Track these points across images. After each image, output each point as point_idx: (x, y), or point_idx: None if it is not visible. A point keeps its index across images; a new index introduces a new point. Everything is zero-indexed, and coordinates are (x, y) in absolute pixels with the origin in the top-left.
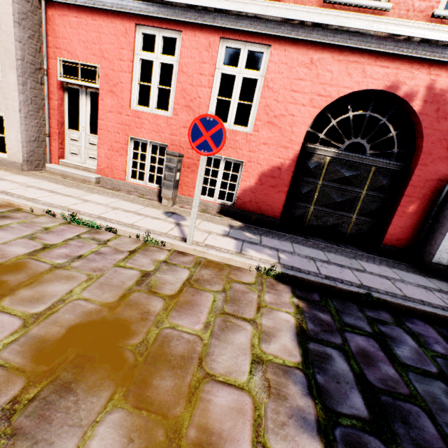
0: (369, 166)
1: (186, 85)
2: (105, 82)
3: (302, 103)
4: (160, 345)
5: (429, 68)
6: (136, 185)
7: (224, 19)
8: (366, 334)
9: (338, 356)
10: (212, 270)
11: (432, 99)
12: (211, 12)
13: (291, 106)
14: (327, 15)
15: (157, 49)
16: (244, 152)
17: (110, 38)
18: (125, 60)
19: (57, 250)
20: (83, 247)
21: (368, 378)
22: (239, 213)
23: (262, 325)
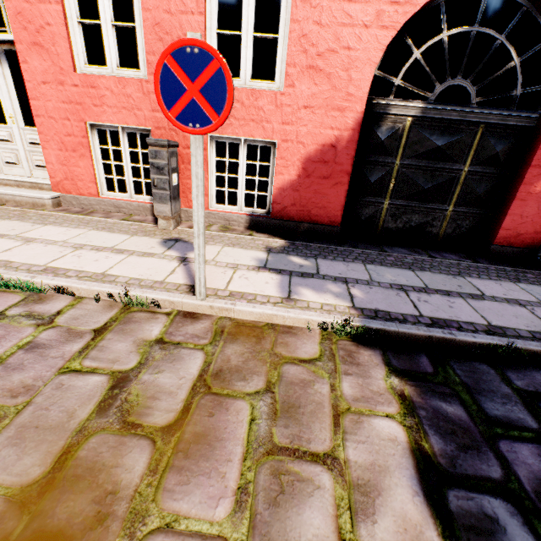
0: (475, 125)
1: (160, 13)
2: (20, 27)
3: (363, 24)
4: None
5: None
6: (116, 201)
7: None
8: (534, 438)
9: (510, 518)
10: (244, 343)
11: None
12: None
13: (345, 31)
14: None
15: None
16: (275, 127)
17: None
18: None
19: None
20: (4, 338)
21: None
22: (279, 225)
23: (351, 466)
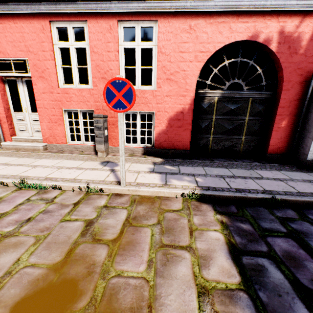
0: (247, 99)
1: (98, 61)
2: (35, 70)
3: (189, 60)
4: (108, 300)
5: (277, 17)
6: (75, 145)
7: (117, 6)
8: (283, 235)
9: (270, 265)
10: (146, 205)
11: (284, 40)
12: (106, 2)
13: (182, 64)
14: None
15: (71, 38)
16: (153, 105)
17: (32, 35)
18: (47, 51)
19: (7, 218)
20: (32, 209)
21: (302, 282)
22: (159, 152)
23: (198, 250)
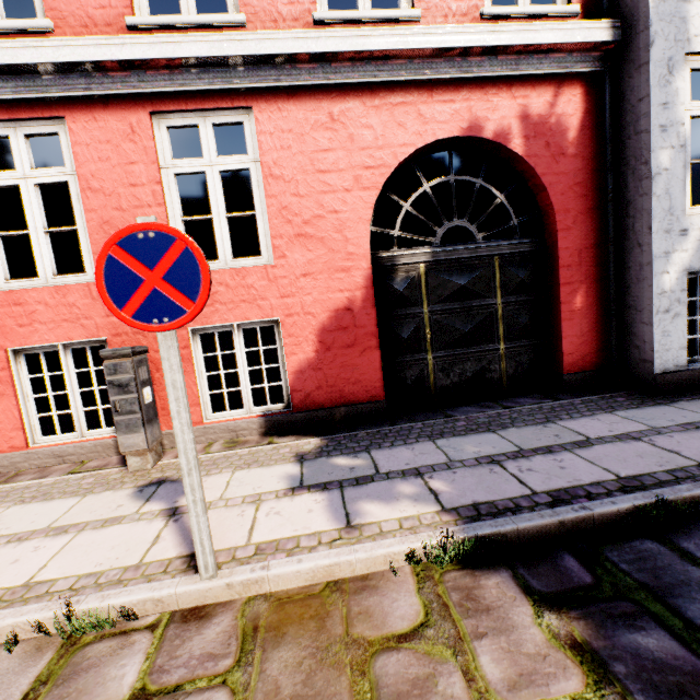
0: (490, 258)
1: (108, 211)
2: None
3: (343, 188)
4: None
5: (510, 89)
6: (57, 447)
7: (145, 80)
8: None
9: None
10: (298, 639)
11: (534, 132)
12: (113, 71)
13: (327, 198)
14: (329, 37)
15: (21, 160)
16: (273, 302)
17: None
18: None
19: None
20: None
21: None
22: (307, 419)
23: None
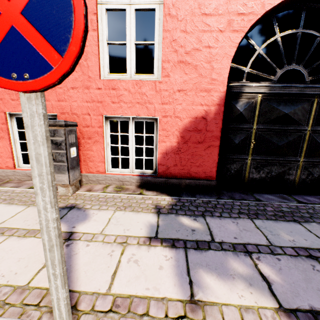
0: (311, 96)
1: None
2: None
3: (218, 29)
4: None
5: None
6: (28, 171)
7: None
8: None
9: None
10: None
11: None
12: None
13: (205, 35)
14: None
15: None
16: (156, 106)
17: None
18: None
19: None
20: None
21: None
22: (165, 182)
23: None
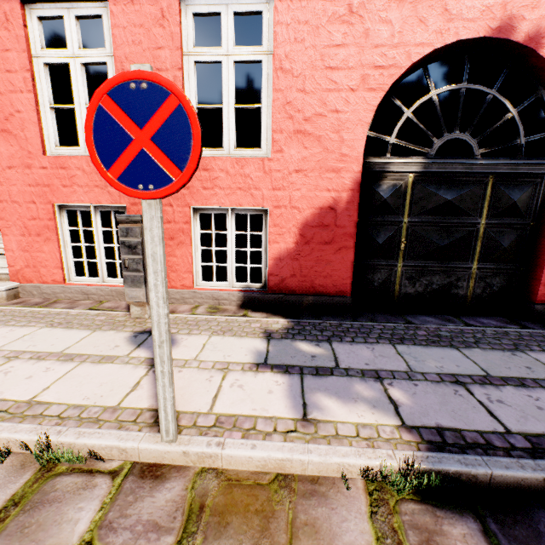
0: (484, 176)
1: None
2: None
3: (348, 88)
4: None
5: None
6: (84, 287)
7: None
8: None
9: None
10: (240, 535)
11: None
12: None
13: (331, 96)
14: None
15: (71, 40)
16: (265, 193)
17: None
18: (16, 70)
19: None
20: None
21: None
22: (278, 300)
23: None
